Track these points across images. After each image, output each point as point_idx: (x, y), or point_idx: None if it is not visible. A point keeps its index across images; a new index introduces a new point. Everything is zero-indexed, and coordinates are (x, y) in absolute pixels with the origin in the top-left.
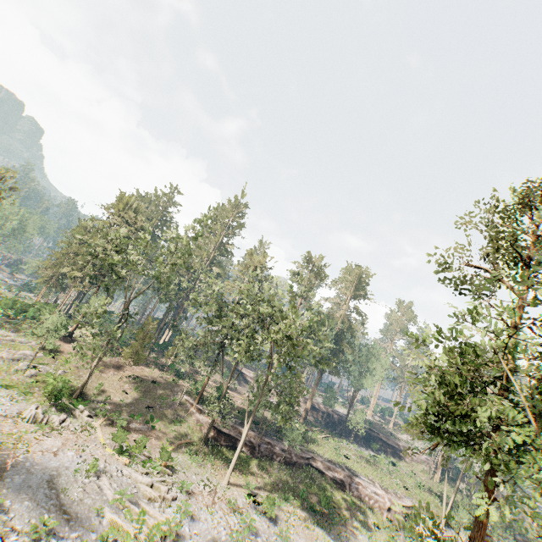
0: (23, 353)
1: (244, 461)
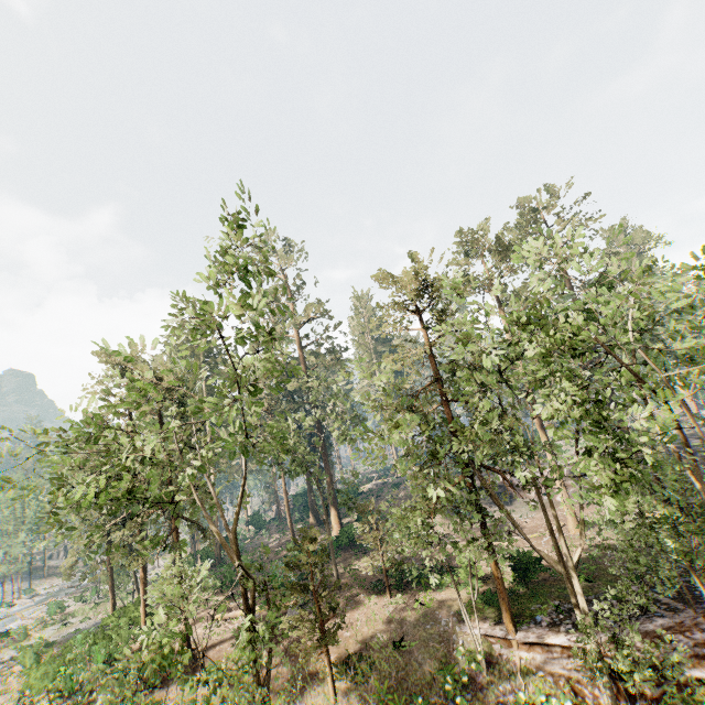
0: None
1: None
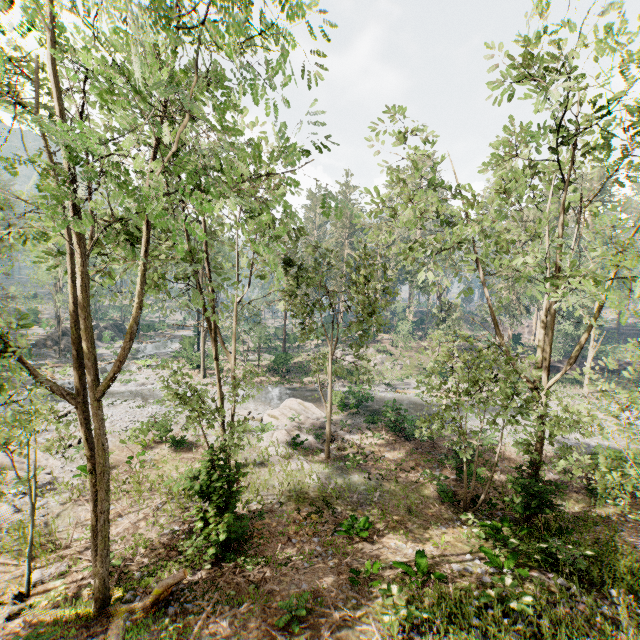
0: (379, 358)
1: (574, 380)
